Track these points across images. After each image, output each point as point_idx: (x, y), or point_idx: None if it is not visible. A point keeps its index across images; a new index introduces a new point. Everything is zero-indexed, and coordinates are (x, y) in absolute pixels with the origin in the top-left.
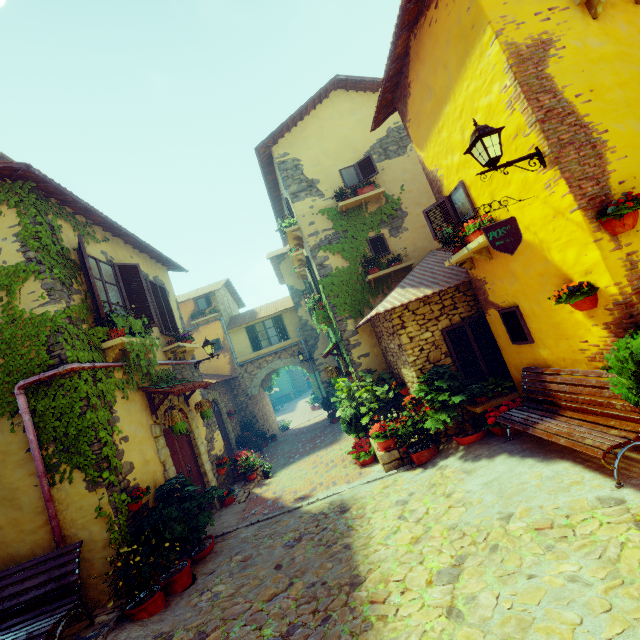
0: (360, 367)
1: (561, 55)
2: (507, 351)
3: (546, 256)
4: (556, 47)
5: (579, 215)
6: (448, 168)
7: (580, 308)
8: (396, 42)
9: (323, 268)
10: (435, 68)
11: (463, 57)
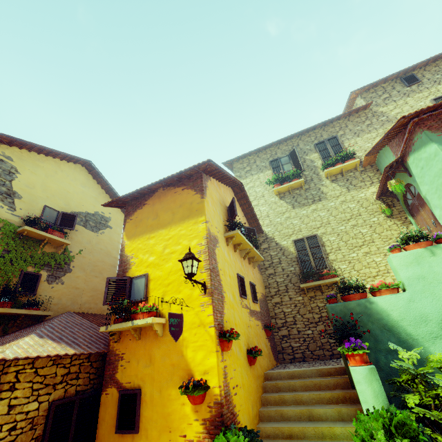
0: None
1: (219, 249)
2: (104, 441)
3: (183, 351)
4: (219, 244)
5: (214, 330)
6: (142, 261)
7: (195, 401)
8: (158, 183)
9: None
10: (167, 209)
11: (185, 217)
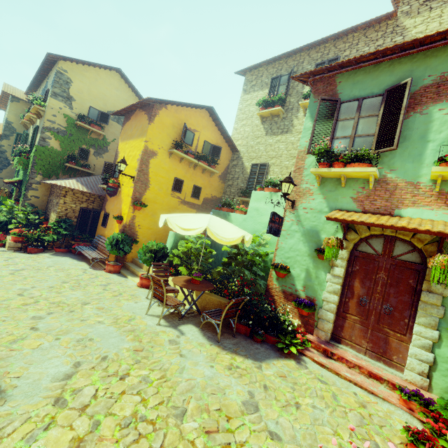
0: (28, 201)
1: (156, 160)
2: (99, 227)
3: (122, 204)
4: (156, 157)
5: (131, 199)
6: (122, 156)
7: (117, 222)
8: (130, 107)
9: (44, 141)
10: (136, 126)
11: (140, 135)
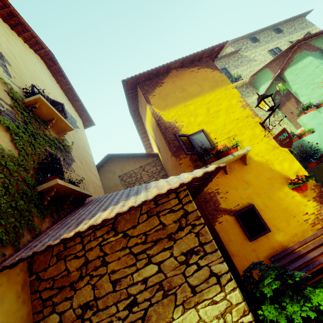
0: None
1: None
2: (241, 254)
3: (271, 167)
4: None
5: (286, 148)
6: (190, 122)
7: (306, 188)
8: (183, 60)
9: None
10: (191, 84)
11: (214, 86)
